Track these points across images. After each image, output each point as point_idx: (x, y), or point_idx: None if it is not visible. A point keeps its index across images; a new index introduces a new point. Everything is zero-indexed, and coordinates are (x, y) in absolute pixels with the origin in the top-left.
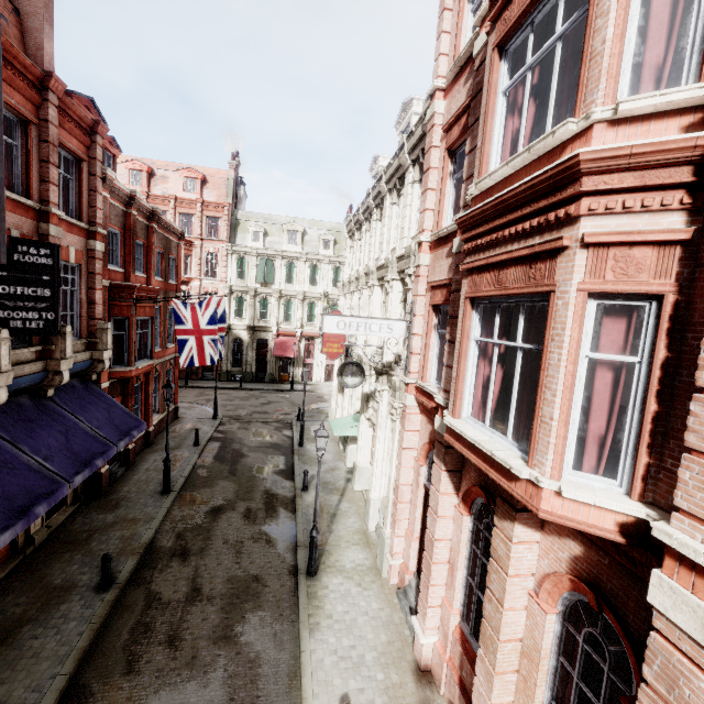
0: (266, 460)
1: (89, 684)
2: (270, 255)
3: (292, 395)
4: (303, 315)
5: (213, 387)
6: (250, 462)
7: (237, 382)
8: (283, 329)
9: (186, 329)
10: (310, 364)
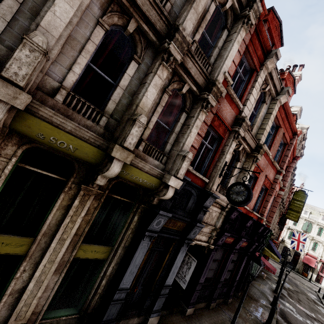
0: (308, 292)
1: (284, 294)
2: (311, 221)
3: (310, 283)
4: (322, 251)
5: (272, 259)
6: (302, 289)
7: (280, 263)
8: (310, 253)
9: (295, 238)
10: (321, 276)
